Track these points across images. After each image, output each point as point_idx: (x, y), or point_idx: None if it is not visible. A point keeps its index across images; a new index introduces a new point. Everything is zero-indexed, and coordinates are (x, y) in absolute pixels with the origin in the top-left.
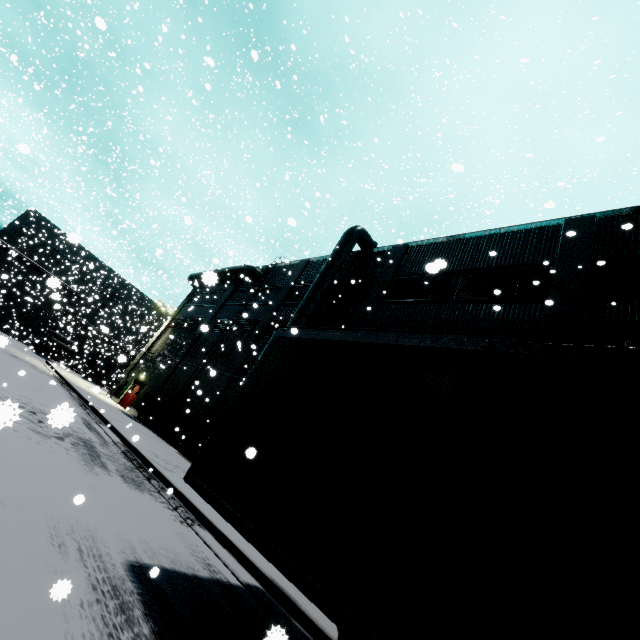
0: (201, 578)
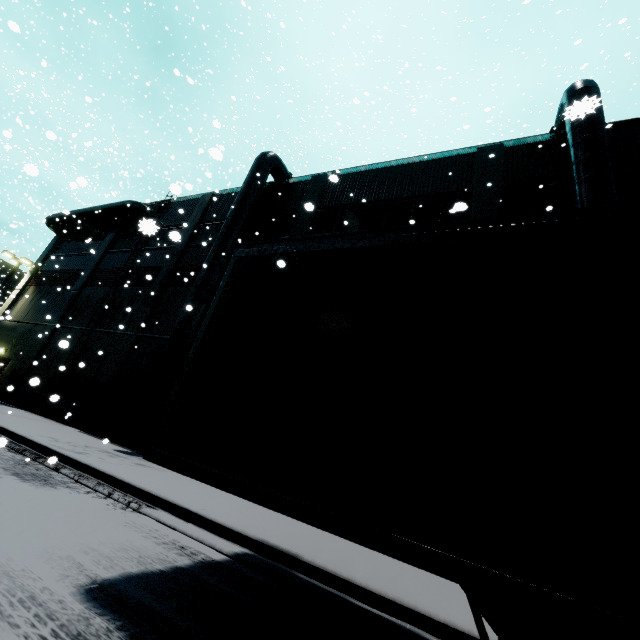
0: (183, 569)
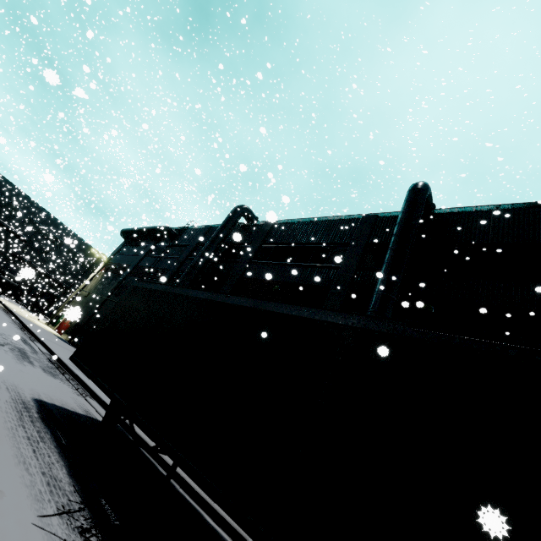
0: (79, 413)
